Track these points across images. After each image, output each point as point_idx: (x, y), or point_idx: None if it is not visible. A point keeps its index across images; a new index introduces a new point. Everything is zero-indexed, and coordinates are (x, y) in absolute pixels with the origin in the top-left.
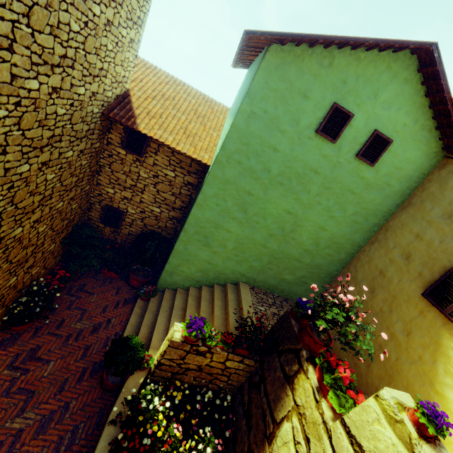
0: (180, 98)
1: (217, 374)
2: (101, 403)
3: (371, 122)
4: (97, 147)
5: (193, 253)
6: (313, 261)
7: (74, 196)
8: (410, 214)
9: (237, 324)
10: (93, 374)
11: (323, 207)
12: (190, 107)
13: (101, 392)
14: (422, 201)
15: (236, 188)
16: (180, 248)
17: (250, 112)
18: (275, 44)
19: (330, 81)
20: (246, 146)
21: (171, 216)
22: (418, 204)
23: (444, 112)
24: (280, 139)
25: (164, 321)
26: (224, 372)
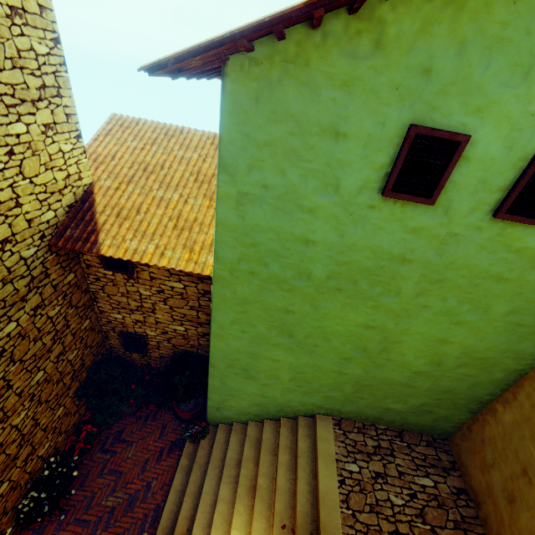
0: (174, 159)
1: None
2: None
3: (523, 137)
4: (71, 280)
5: (236, 388)
6: (437, 385)
7: (64, 348)
8: None
9: (310, 509)
10: None
11: (435, 311)
12: (187, 172)
13: None
14: None
15: (262, 307)
16: (215, 383)
17: (238, 194)
18: (235, 54)
19: (386, 82)
20: (254, 247)
21: (201, 333)
22: None
23: None
24: (311, 222)
25: (213, 487)
26: None
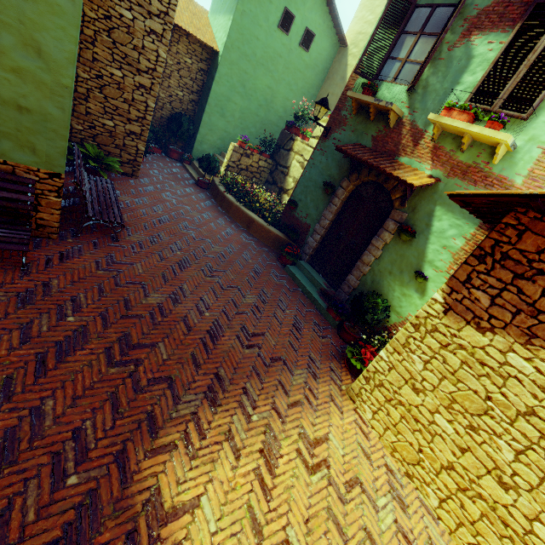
0: None
1: (255, 172)
2: (204, 191)
3: (304, 22)
4: None
5: (215, 124)
6: (284, 126)
7: None
8: (328, 84)
9: None
10: (191, 183)
11: (286, 83)
12: (185, 6)
13: (201, 188)
14: (333, 75)
15: (238, 68)
16: (206, 119)
17: (243, 11)
18: None
19: None
20: (242, 36)
21: (191, 100)
22: (331, 77)
23: (335, 17)
24: (260, 31)
25: None
26: (258, 171)
